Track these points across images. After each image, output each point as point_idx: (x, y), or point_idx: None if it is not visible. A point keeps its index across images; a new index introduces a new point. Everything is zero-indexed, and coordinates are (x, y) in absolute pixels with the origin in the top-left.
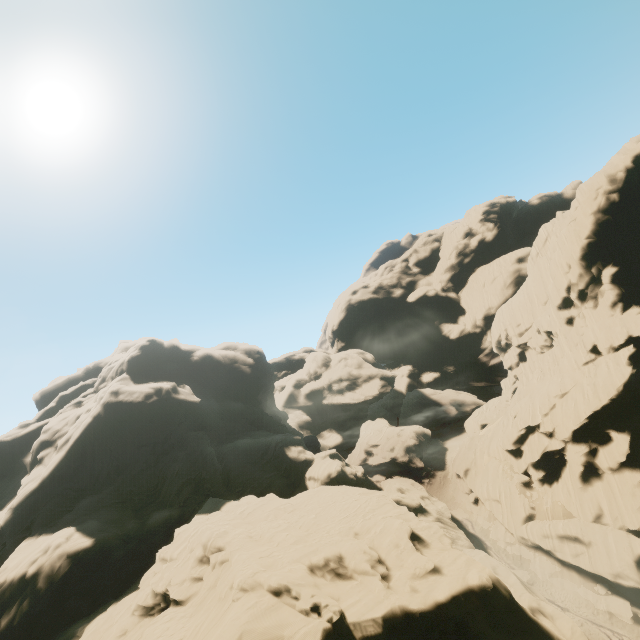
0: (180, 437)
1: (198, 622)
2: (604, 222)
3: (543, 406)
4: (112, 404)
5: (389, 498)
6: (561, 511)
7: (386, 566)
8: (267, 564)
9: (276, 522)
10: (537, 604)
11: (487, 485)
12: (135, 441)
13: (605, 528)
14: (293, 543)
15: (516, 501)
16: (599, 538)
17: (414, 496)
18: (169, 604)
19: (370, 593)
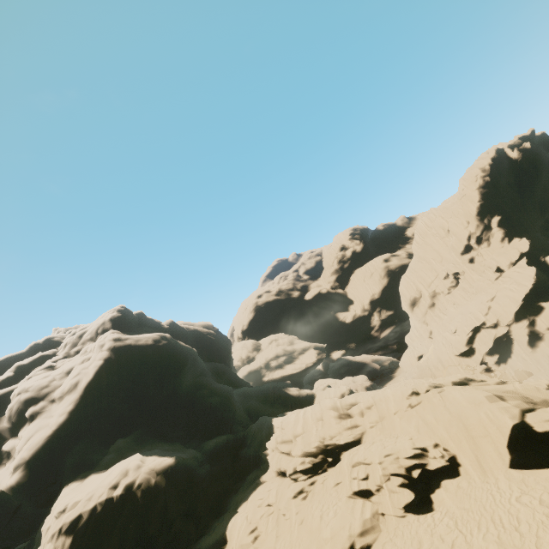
0: (190, 382)
1: (414, 423)
2: (485, 193)
3: (482, 309)
4: (120, 348)
5: None
6: (524, 373)
7: None
8: None
9: None
10: None
11: None
12: (158, 379)
13: None
14: None
15: None
16: None
17: None
18: (336, 457)
19: None
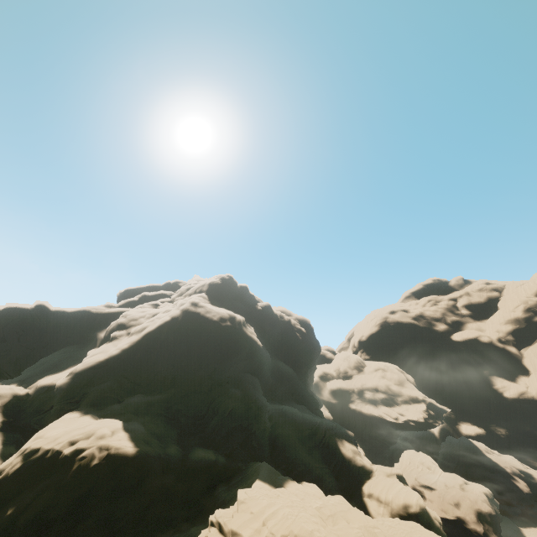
0: (236, 374)
1: None
2: None
3: None
4: (190, 312)
5: None
6: None
7: None
8: None
9: None
10: None
11: None
12: (200, 357)
13: None
14: None
15: None
16: None
17: None
18: None
19: None
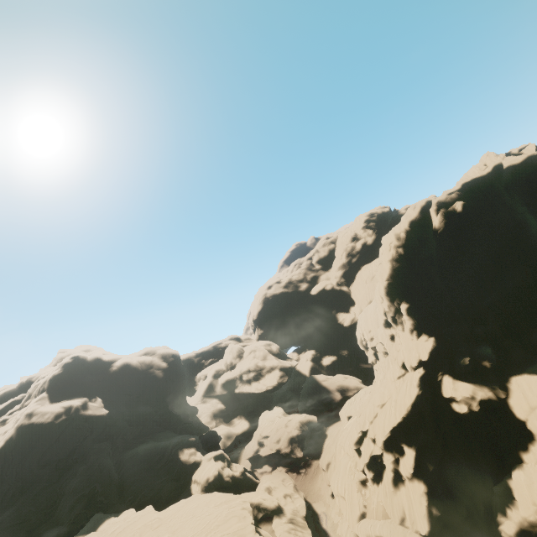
0: (85, 450)
1: None
2: (397, 268)
3: (369, 414)
4: (25, 426)
5: (247, 504)
6: (381, 511)
7: None
8: None
9: None
10: None
11: (337, 481)
12: (39, 461)
13: (406, 531)
14: None
15: (354, 499)
16: None
17: (278, 495)
18: None
19: None
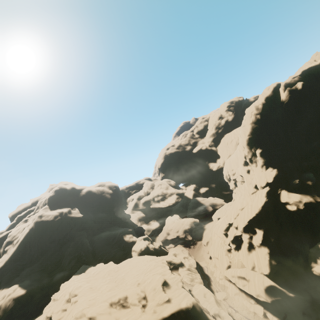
0: (72, 235)
1: None
2: (255, 128)
3: (234, 214)
4: (38, 222)
5: (164, 261)
6: (240, 264)
7: (147, 300)
8: (91, 303)
9: (106, 278)
10: (218, 312)
11: (214, 250)
12: (49, 240)
13: (255, 273)
14: (108, 290)
15: (224, 259)
16: (252, 278)
17: (180, 257)
18: None
19: (134, 315)
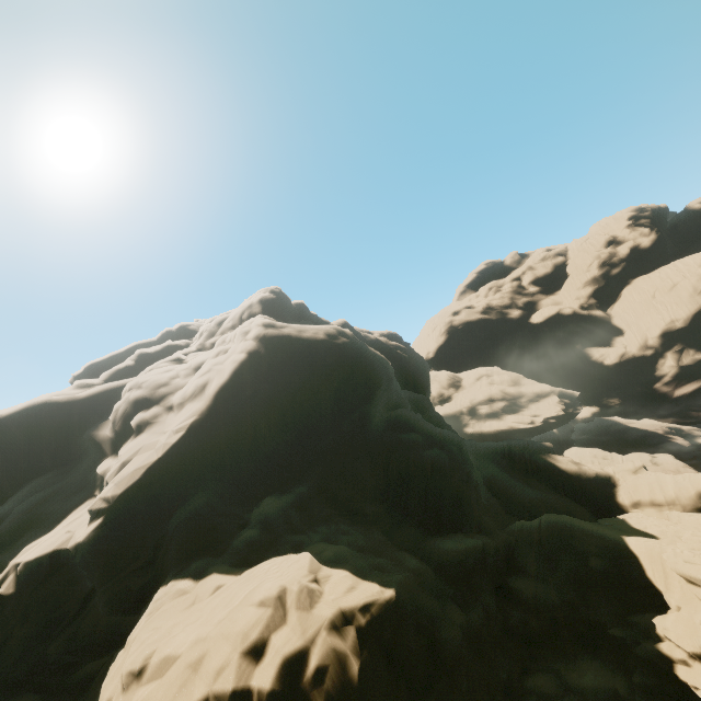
0: (384, 416)
1: None
2: None
3: None
4: (273, 339)
5: None
6: None
7: None
8: None
9: None
10: None
11: None
12: (336, 400)
13: None
14: None
15: None
16: None
17: None
18: None
19: None
